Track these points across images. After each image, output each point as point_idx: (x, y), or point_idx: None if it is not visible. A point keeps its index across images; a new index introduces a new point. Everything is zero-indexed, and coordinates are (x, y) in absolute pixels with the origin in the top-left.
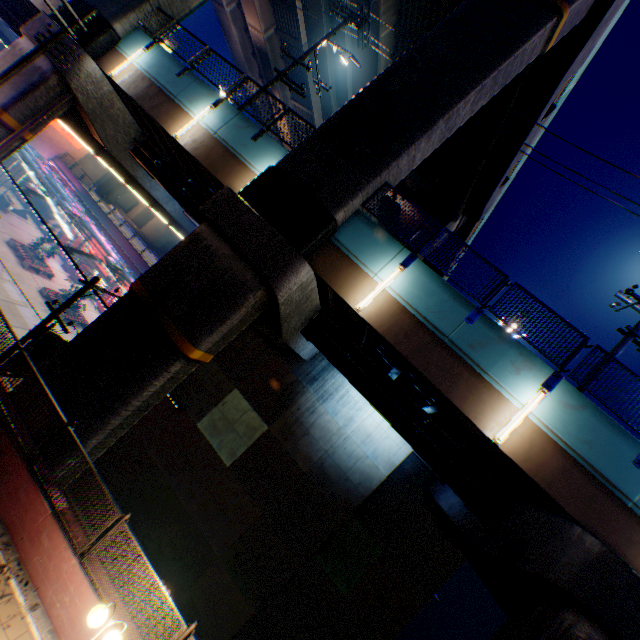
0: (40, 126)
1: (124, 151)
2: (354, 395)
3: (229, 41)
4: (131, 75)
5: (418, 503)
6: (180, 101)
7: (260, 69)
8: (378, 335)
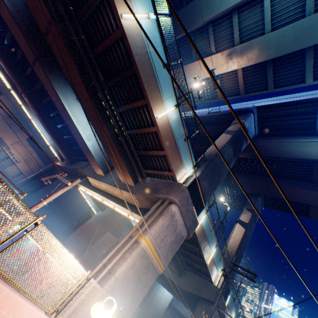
0: None
1: None
2: None
3: None
4: (200, 227)
5: None
6: (209, 243)
7: None
8: None
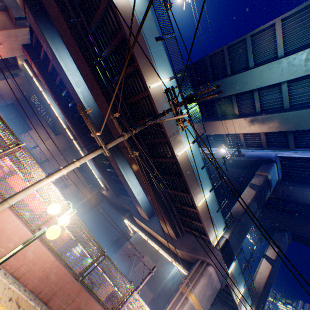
0: None
1: None
2: None
3: None
4: (229, 273)
5: None
6: (238, 284)
7: None
8: None
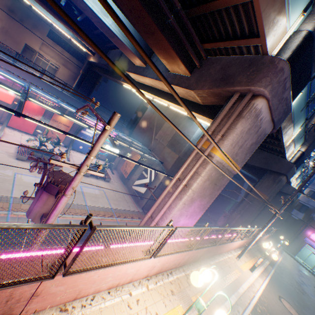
0: None
1: None
2: None
3: None
4: None
5: None
6: (294, 126)
7: None
8: None
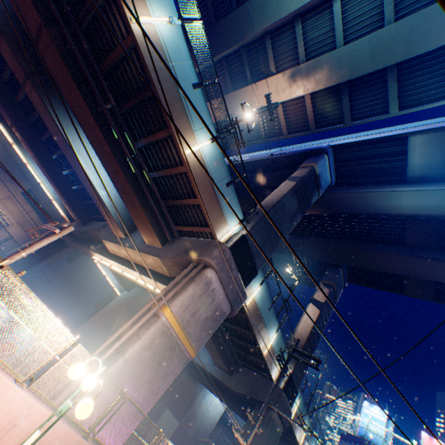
0: None
1: None
2: None
3: None
4: (252, 304)
5: None
6: (267, 326)
7: None
8: None
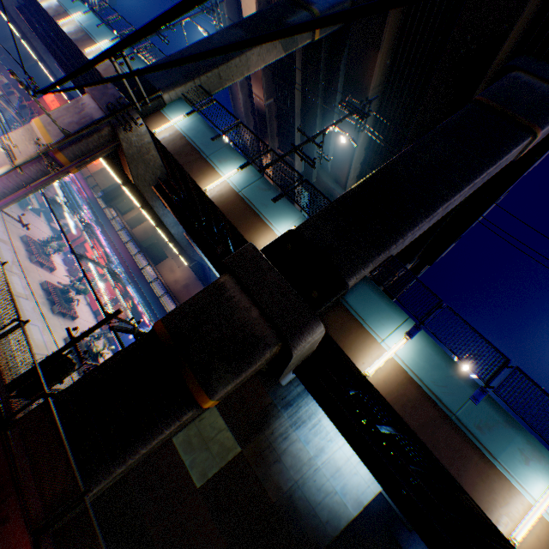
0: (85, 163)
1: (148, 186)
2: (326, 424)
3: (234, 101)
4: (171, 133)
5: (380, 544)
6: (211, 160)
7: (255, 123)
8: (377, 394)
